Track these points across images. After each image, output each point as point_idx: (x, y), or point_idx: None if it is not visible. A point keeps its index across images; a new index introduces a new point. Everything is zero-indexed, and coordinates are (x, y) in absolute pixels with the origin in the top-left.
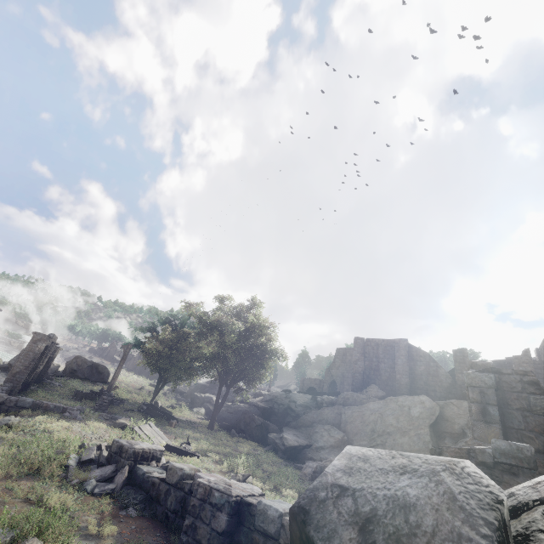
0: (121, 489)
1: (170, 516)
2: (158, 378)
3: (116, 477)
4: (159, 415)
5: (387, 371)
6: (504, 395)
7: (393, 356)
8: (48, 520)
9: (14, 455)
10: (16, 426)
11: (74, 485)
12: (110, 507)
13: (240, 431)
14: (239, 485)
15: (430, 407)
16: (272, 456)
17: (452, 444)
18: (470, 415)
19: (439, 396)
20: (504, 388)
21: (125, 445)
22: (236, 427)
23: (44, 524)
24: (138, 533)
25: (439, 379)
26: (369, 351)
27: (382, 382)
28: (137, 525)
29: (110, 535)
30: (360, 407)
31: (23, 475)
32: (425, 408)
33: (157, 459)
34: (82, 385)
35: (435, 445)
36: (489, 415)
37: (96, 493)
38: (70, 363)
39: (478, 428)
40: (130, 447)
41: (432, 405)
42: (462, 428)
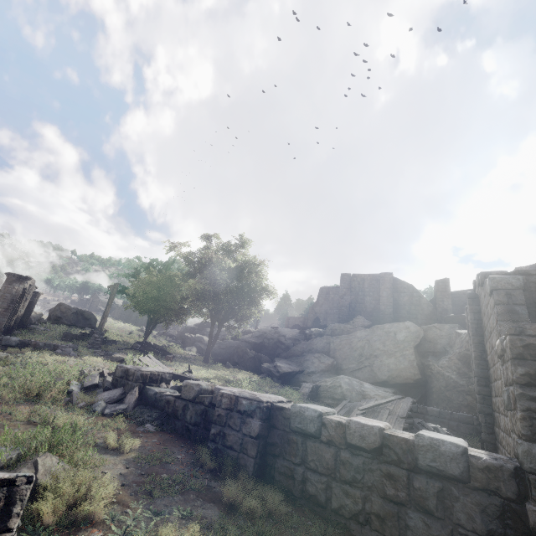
0: (134, 409)
1: (191, 429)
2: (147, 322)
3: (127, 398)
4: (154, 351)
5: (372, 303)
6: (531, 295)
7: (378, 289)
8: (59, 435)
9: (7, 382)
10: (4, 360)
11: (81, 408)
12: (125, 424)
13: (234, 363)
14: (263, 395)
15: (415, 331)
16: (269, 381)
17: (435, 361)
18: (472, 327)
19: (421, 323)
20: (532, 289)
21: (131, 369)
22: (230, 361)
23: (56, 440)
24: (162, 445)
25: (421, 308)
26: (355, 286)
27: (368, 314)
28: (158, 439)
29: (132, 448)
30: (348, 336)
31: (21, 401)
32: (410, 332)
33: (166, 381)
34: (69, 330)
35: (419, 363)
36: (516, 314)
37: (107, 413)
38: (54, 311)
39: (505, 328)
40: (137, 370)
41: (416, 329)
42: (444, 347)
